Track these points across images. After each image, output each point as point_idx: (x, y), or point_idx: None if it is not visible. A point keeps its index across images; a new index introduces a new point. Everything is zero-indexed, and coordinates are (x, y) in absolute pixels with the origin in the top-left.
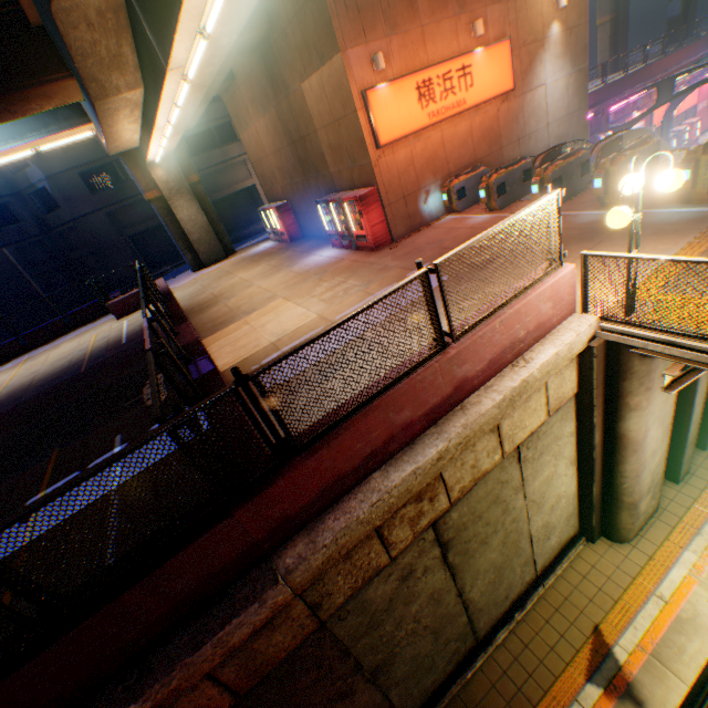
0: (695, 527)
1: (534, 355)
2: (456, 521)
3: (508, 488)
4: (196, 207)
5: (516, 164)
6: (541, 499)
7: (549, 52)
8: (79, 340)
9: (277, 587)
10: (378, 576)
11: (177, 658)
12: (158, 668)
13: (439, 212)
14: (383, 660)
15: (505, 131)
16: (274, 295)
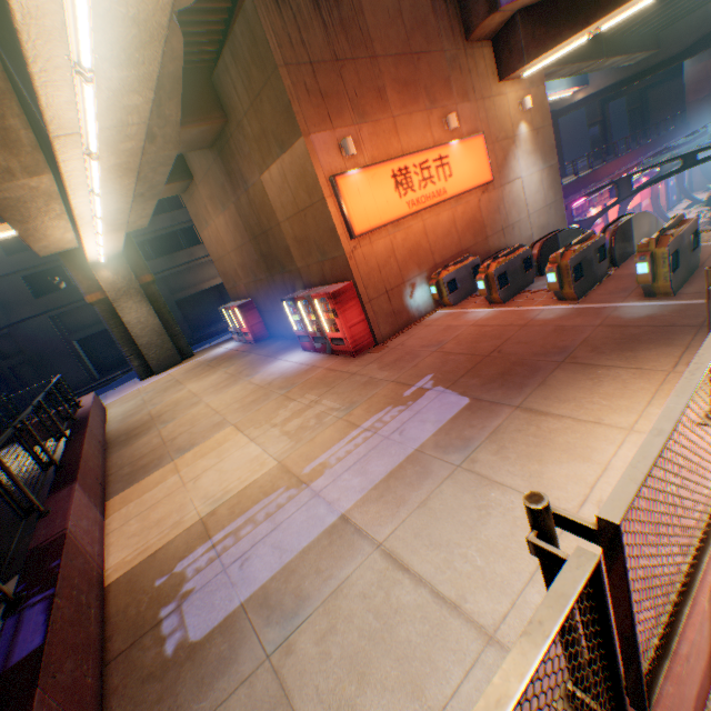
0: None
1: None
2: None
3: None
4: (147, 308)
5: (513, 251)
6: None
7: (520, 148)
8: None
9: None
10: None
11: None
12: None
13: (428, 306)
14: None
15: (488, 220)
16: (223, 420)
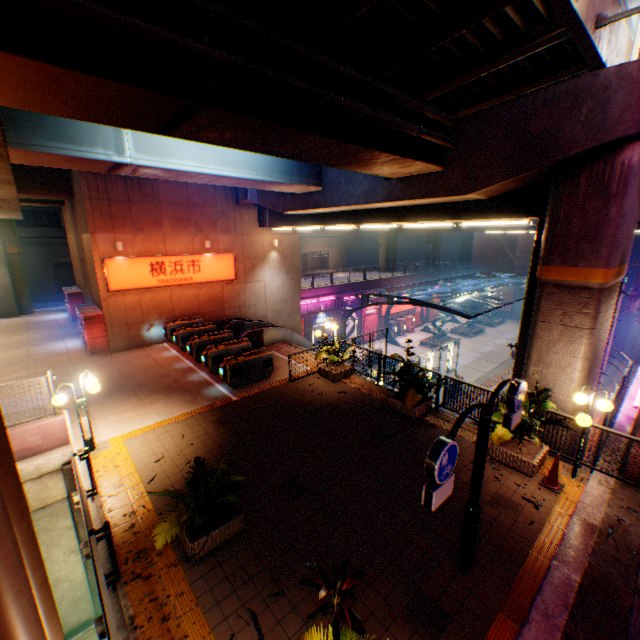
0: None
1: None
2: None
3: None
4: (5, 270)
5: (207, 325)
6: None
7: (269, 265)
8: None
9: None
10: None
11: None
12: None
13: (162, 339)
14: None
15: (229, 299)
16: None
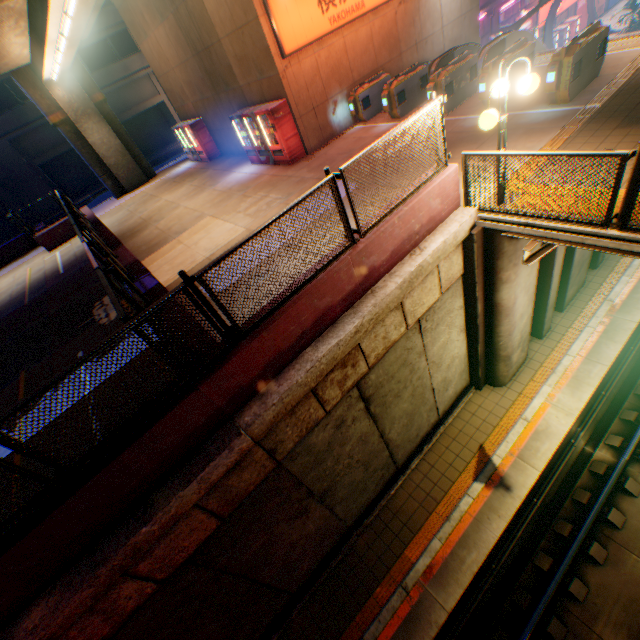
0: (551, 368)
1: (428, 245)
2: (374, 381)
3: (413, 353)
4: (106, 129)
5: (414, 70)
6: (440, 361)
7: None
8: (13, 275)
9: (241, 438)
10: (318, 427)
11: (172, 494)
12: (159, 503)
13: (348, 123)
14: (328, 487)
15: (403, 35)
16: (202, 215)
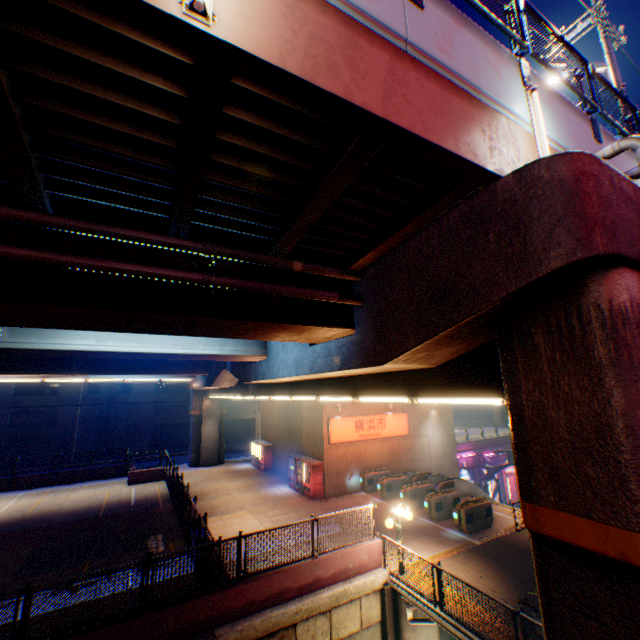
0: None
1: (355, 579)
2: None
3: None
4: (216, 426)
5: (400, 475)
6: None
7: (430, 420)
8: (95, 489)
9: (213, 639)
10: None
11: None
12: None
13: (357, 487)
14: None
15: (403, 452)
16: (244, 506)
